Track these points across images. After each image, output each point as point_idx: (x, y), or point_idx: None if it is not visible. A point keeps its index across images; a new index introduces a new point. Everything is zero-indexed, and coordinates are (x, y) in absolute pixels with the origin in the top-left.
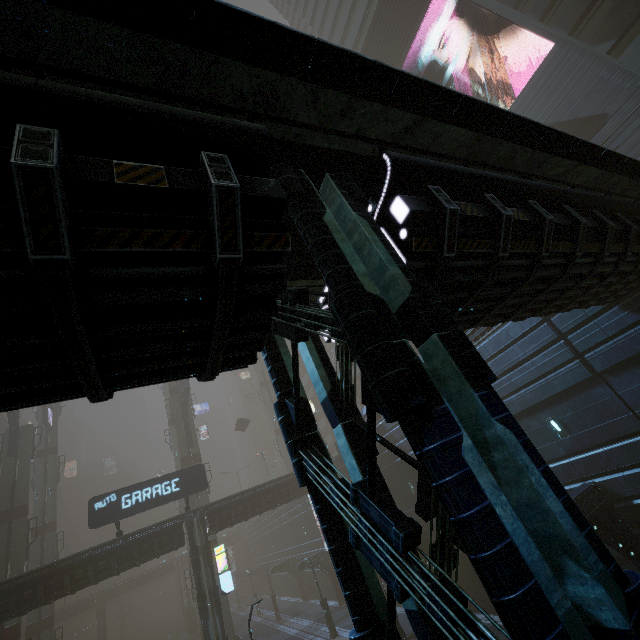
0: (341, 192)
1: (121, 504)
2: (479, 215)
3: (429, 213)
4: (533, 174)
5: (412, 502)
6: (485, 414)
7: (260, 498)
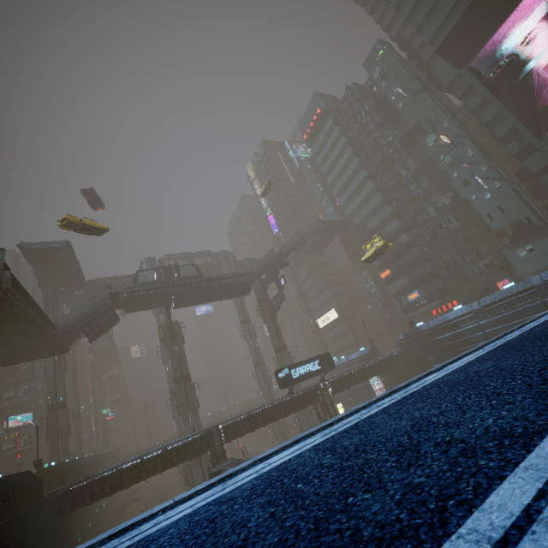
0: None
1: (292, 375)
2: None
3: None
4: None
5: None
6: None
7: (356, 376)
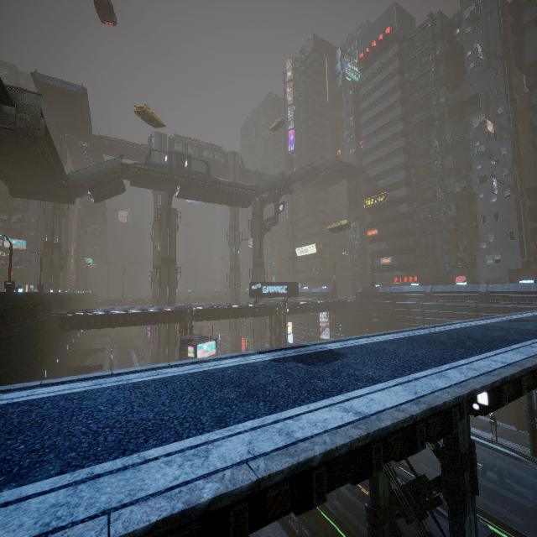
0: None
1: (262, 290)
2: None
3: None
4: None
5: None
6: None
7: (311, 307)
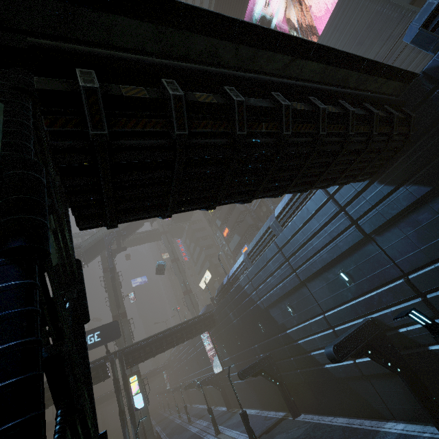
0: None
1: None
2: (144, 96)
3: (67, 93)
4: (251, 69)
5: (262, 337)
6: None
7: (162, 341)
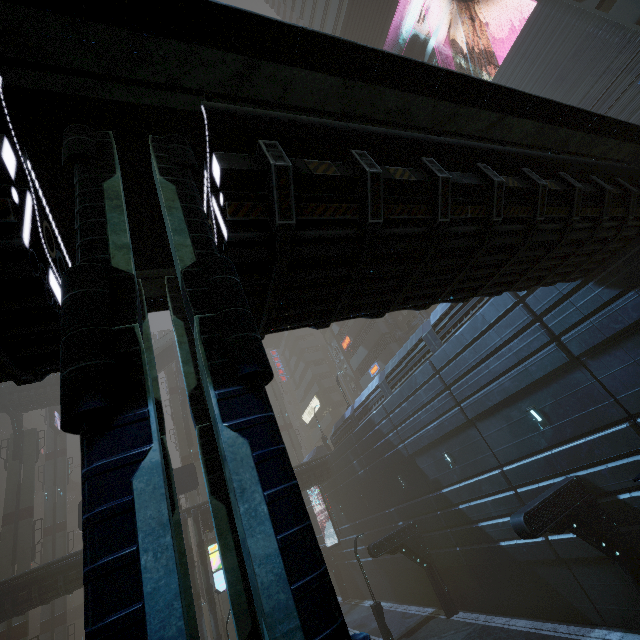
0: (156, 155)
1: None
2: (335, 174)
3: (253, 172)
4: (446, 130)
5: (403, 498)
6: (216, 418)
7: None
